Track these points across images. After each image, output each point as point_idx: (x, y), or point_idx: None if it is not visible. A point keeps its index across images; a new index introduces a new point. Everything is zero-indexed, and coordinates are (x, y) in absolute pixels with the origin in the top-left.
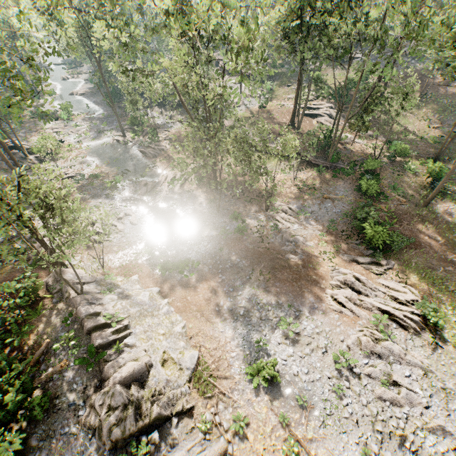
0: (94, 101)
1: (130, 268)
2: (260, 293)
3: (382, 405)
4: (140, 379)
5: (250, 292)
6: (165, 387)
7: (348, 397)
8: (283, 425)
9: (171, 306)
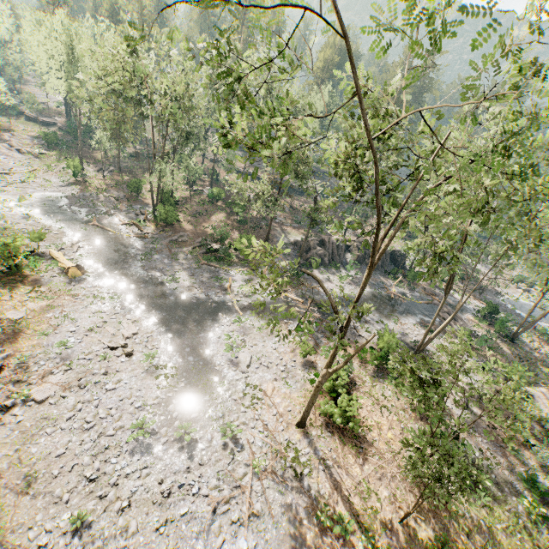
0: None
1: None
2: None
3: None
4: None
5: None
6: None
7: None
8: None
9: None
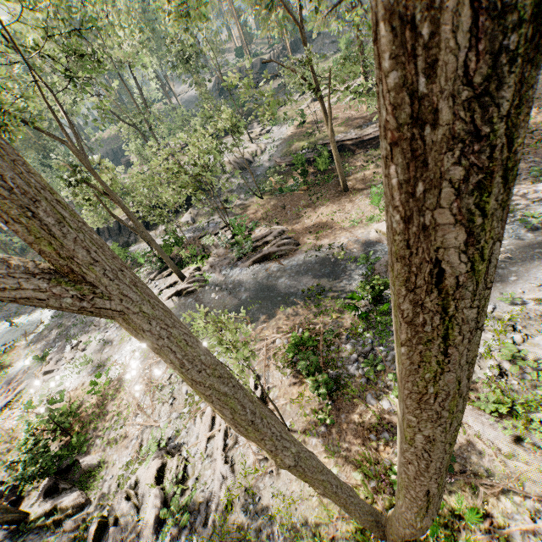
0: (5, 318)
1: None
2: None
3: None
4: None
5: None
6: None
7: None
8: None
9: None
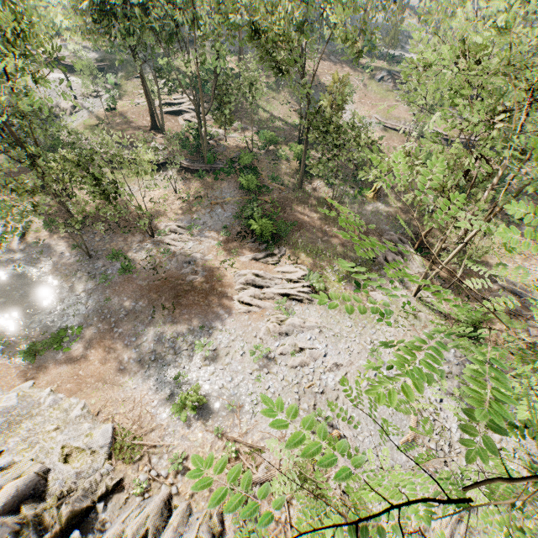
0: None
1: None
2: (168, 329)
3: (295, 372)
4: (34, 494)
5: (157, 332)
6: (77, 482)
7: (269, 381)
8: (219, 437)
9: (58, 392)
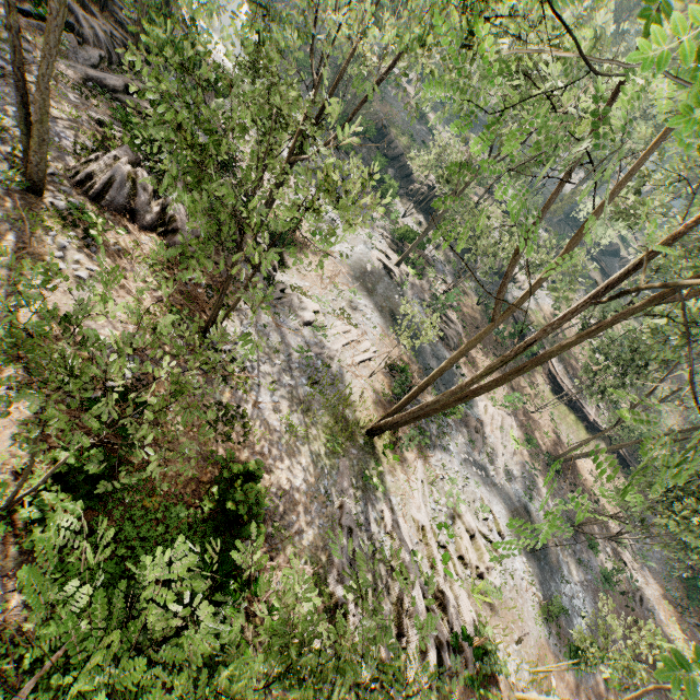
0: None
1: (542, 658)
2: None
3: None
4: None
5: None
6: None
7: None
8: None
9: None
